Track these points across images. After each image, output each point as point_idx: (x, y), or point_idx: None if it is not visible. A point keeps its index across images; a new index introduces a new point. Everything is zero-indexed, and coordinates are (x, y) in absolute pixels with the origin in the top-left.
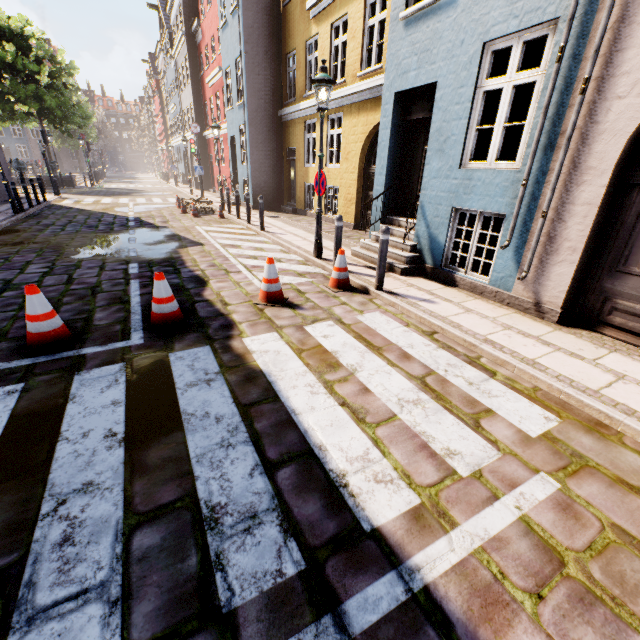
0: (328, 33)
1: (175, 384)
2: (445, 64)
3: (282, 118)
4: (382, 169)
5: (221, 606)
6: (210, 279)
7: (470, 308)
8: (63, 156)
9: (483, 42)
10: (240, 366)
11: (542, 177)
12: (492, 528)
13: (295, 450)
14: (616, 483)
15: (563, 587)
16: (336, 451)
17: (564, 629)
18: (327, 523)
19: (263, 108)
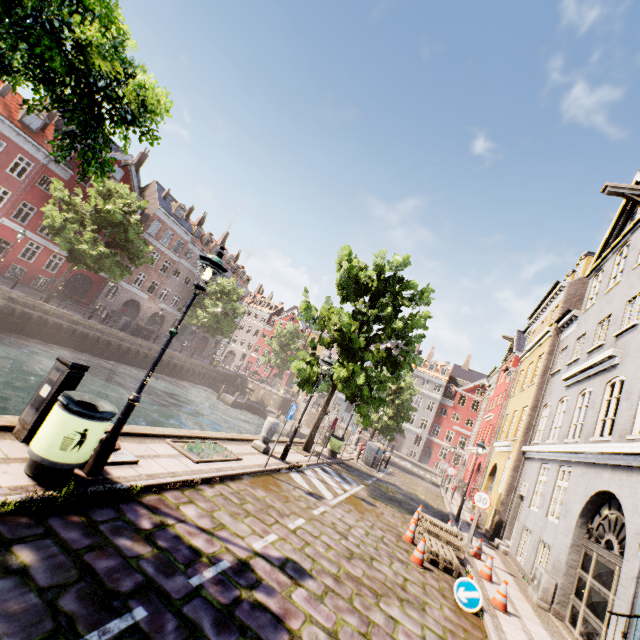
0: None
1: None
2: None
3: None
4: None
5: None
6: None
7: None
8: (210, 343)
9: None
10: None
11: None
12: None
13: None
14: None
15: None
16: None
17: None
18: None
19: None
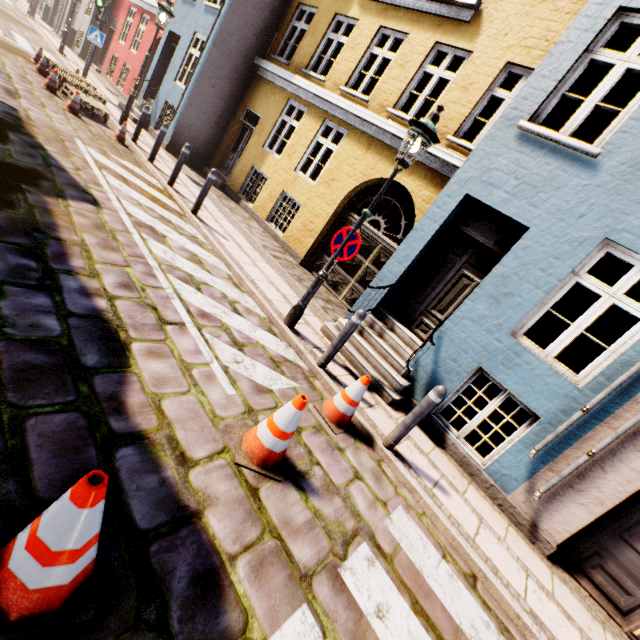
0: (372, 32)
1: None
2: (549, 219)
3: (258, 69)
4: (405, 258)
5: None
6: (131, 338)
7: (478, 511)
8: None
9: (606, 236)
10: None
11: (603, 414)
12: None
13: None
14: None
15: None
16: None
17: None
18: None
19: (242, 39)
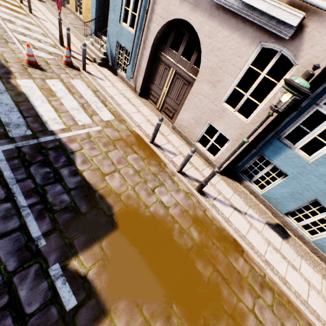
0: None
1: None
2: None
3: None
4: (94, 5)
5: (10, 136)
6: None
7: (115, 85)
8: None
9: None
10: (15, 90)
11: (138, 41)
12: (80, 133)
13: (33, 115)
14: (115, 130)
15: (88, 140)
16: (46, 117)
17: (83, 144)
18: (39, 128)
19: None
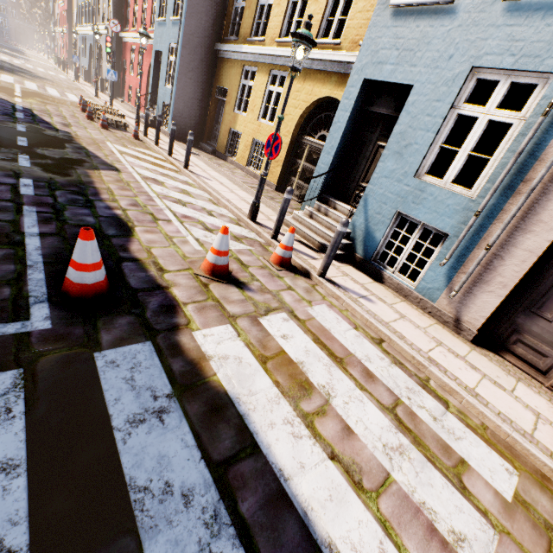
0: None
1: (110, 419)
2: (426, 71)
3: (218, 53)
4: (331, 149)
5: None
6: (135, 225)
7: (402, 313)
8: None
9: (472, 66)
10: (198, 383)
11: (494, 213)
12: None
13: None
14: None
15: None
16: (349, 552)
17: None
18: None
19: (201, 34)
